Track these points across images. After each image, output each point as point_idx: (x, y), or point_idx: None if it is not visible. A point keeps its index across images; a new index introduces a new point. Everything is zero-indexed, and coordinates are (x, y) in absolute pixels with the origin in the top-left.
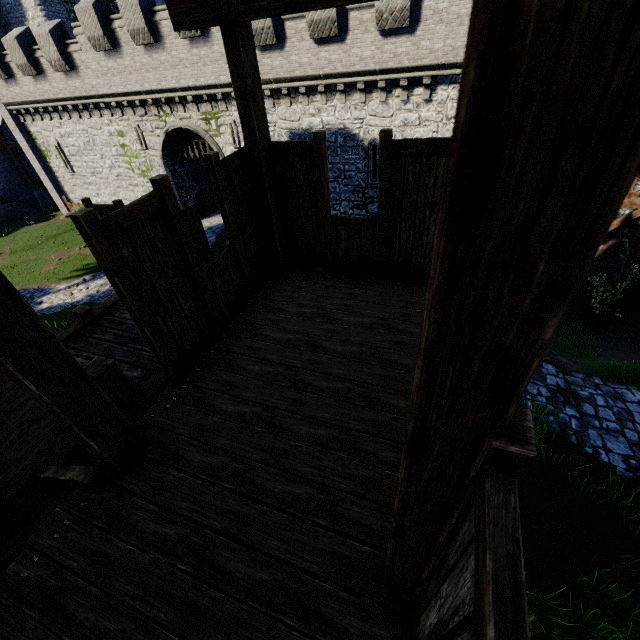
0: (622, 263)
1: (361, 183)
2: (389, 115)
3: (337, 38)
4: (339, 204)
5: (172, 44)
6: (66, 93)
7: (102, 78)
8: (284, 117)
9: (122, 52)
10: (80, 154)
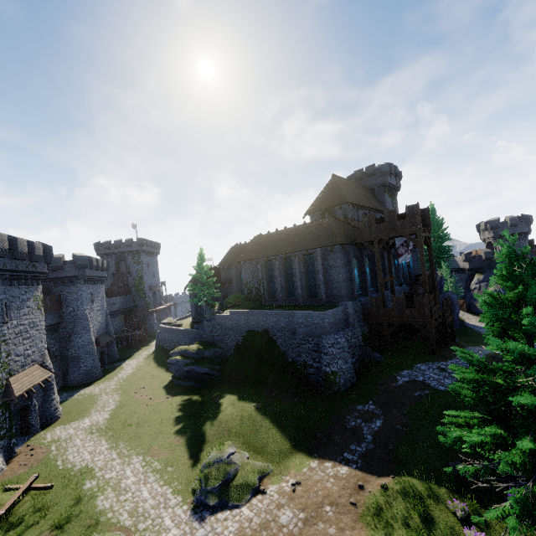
0: None
1: None
2: None
3: None
4: None
5: None
6: None
7: None
8: None
9: None
10: None
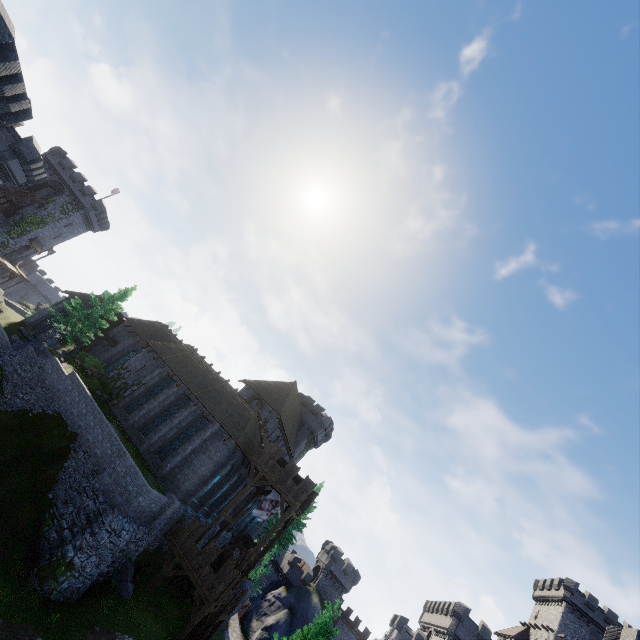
0: None
1: None
2: None
3: None
4: None
5: None
6: None
7: None
8: None
9: None
10: None
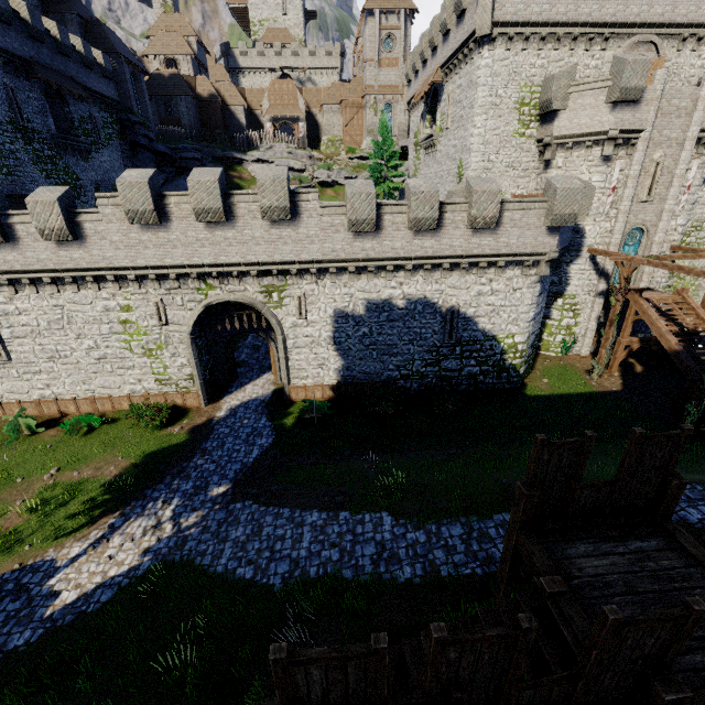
0: (696, 391)
1: (436, 343)
2: (466, 287)
3: (430, 231)
4: (412, 364)
5: (246, 223)
6: (48, 264)
7: (125, 250)
8: (363, 289)
9: (169, 226)
10: (34, 335)
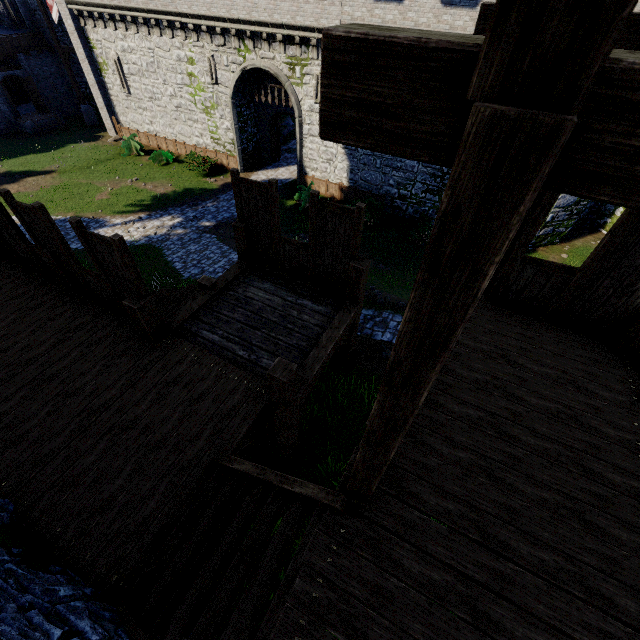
0: None
1: (443, 168)
2: None
3: (468, 1)
4: (412, 185)
5: None
6: (139, 3)
7: None
8: None
9: None
10: (140, 75)
